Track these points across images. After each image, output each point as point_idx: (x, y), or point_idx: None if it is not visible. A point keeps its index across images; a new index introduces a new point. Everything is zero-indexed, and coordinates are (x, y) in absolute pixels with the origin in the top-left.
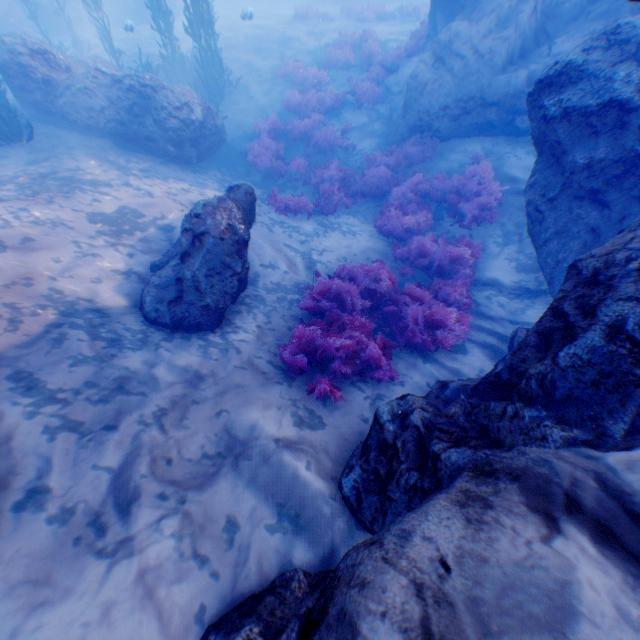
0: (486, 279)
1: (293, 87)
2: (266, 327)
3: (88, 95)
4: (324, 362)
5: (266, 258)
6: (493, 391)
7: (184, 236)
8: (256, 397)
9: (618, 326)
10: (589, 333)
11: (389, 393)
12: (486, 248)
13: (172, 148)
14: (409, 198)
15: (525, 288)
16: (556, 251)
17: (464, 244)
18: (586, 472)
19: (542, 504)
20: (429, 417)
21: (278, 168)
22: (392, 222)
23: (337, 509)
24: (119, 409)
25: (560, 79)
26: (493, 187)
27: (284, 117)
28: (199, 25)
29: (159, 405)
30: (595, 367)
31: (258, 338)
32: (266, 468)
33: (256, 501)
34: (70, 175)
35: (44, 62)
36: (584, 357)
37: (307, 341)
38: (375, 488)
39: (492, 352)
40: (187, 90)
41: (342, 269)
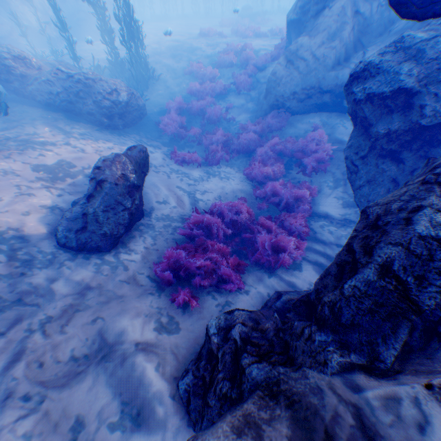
0: (321, 212)
1: (196, 79)
2: (152, 248)
3: (50, 84)
4: (191, 276)
5: (161, 196)
6: (305, 307)
7: (90, 183)
8: (130, 306)
9: (388, 266)
10: (367, 270)
11: (237, 302)
12: (322, 190)
13: (105, 119)
14: (269, 154)
15: (349, 219)
16: (368, 194)
17: (305, 187)
18: (348, 406)
19: (304, 440)
20: (248, 332)
21: (180, 133)
22: (255, 171)
23: (174, 407)
24: (13, 318)
25: (364, 74)
26: (327, 147)
27: (188, 99)
28: (131, 40)
29: (48, 314)
30: (372, 299)
31: (144, 257)
32: (122, 369)
33: (105, 401)
34: (28, 138)
35: (22, 63)
36: (363, 290)
37: (175, 261)
38: (201, 392)
39: (321, 269)
40: (118, 81)
41: (214, 205)
